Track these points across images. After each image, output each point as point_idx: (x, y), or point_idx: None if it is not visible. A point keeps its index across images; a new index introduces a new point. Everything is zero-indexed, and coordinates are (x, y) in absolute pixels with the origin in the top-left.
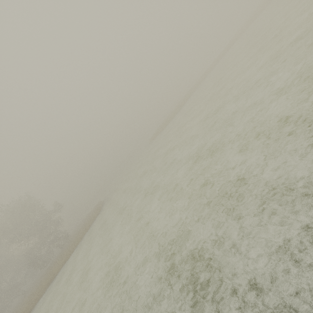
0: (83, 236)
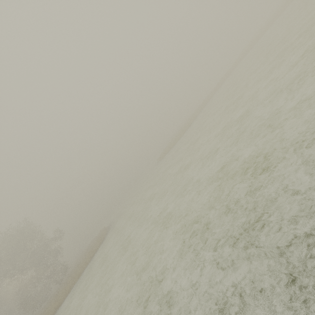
0: (82, 271)
